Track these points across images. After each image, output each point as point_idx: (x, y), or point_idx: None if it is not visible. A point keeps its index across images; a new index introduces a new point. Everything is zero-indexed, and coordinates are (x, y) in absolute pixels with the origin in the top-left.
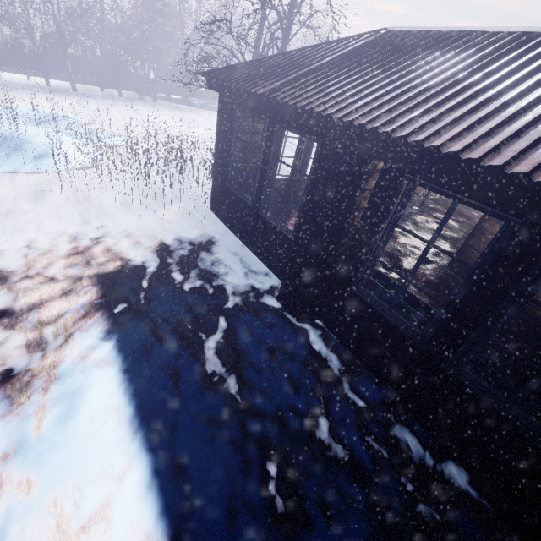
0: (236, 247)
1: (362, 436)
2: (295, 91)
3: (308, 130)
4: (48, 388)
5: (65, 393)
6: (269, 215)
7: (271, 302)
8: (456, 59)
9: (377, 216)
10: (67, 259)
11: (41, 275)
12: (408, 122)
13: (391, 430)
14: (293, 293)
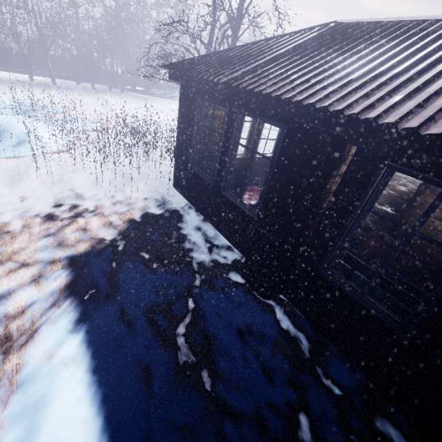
0: (198, 222)
1: (345, 435)
2: (258, 79)
3: (270, 116)
4: (8, 400)
5: (26, 407)
6: (230, 194)
7: (236, 277)
8: (420, 44)
9: (348, 201)
10: (38, 243)
11: (12, 261)
12: (392, 108)
13: (373, 423)
14: (258, 271)
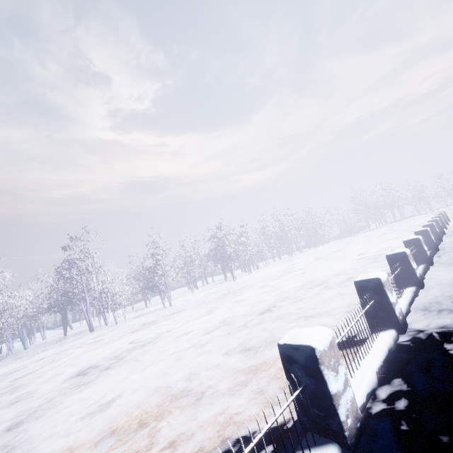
0: None
1: None
2: None
3: None
4: None
5: None
6: None
7: None
8: None
9: None
10: None
11: None
12: None
13: None
14: None
